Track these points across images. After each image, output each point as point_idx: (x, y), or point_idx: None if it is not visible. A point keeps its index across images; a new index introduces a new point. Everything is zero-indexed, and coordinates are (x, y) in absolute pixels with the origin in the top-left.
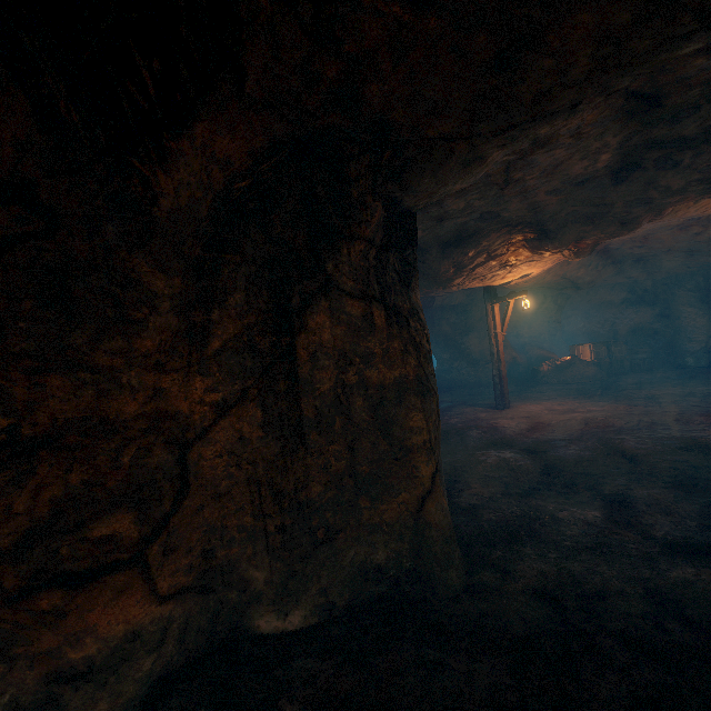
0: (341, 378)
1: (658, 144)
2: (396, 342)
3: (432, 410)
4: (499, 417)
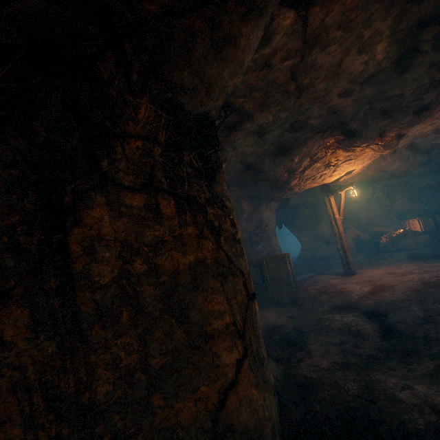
0: (126, 268)
1: (430, 22)
2: (190, 228)
3: (237, 291)
4: (346, 282)
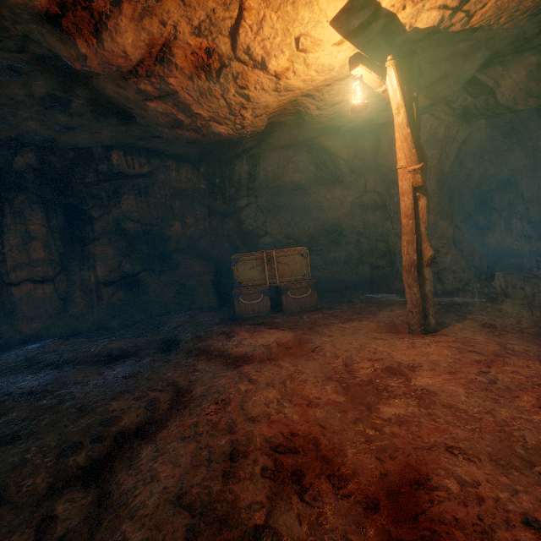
0: None
1: None
2: None
3: None
4: (325, 333)
